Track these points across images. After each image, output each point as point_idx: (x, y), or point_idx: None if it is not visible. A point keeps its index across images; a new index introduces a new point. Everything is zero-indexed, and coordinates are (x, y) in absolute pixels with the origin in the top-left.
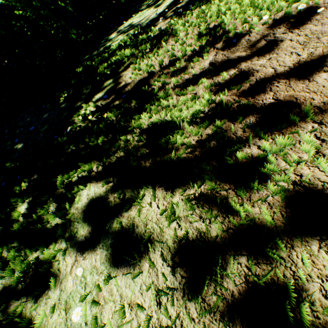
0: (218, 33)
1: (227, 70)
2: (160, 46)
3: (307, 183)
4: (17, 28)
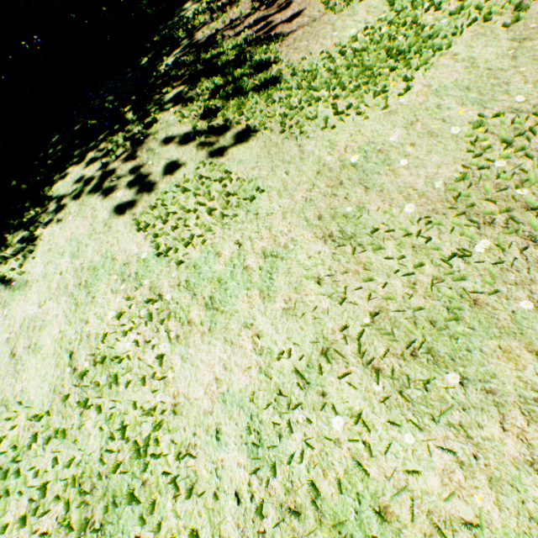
0: (265, 0)
1: (261, 24)
2: (226, 12)
3: (267, 60)
4: None
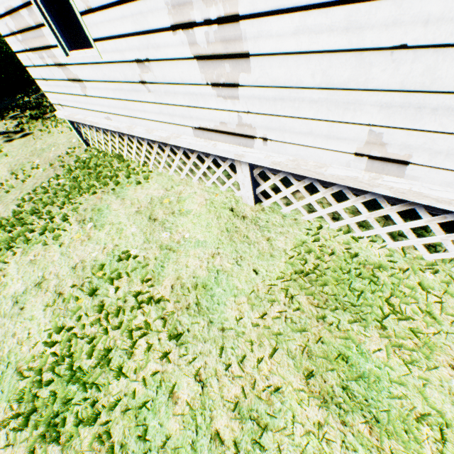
0: None
1: None
2: None
3: None
4: (0, 58)
